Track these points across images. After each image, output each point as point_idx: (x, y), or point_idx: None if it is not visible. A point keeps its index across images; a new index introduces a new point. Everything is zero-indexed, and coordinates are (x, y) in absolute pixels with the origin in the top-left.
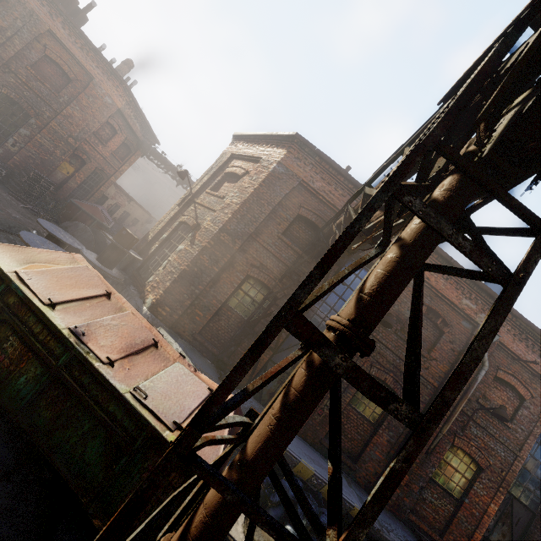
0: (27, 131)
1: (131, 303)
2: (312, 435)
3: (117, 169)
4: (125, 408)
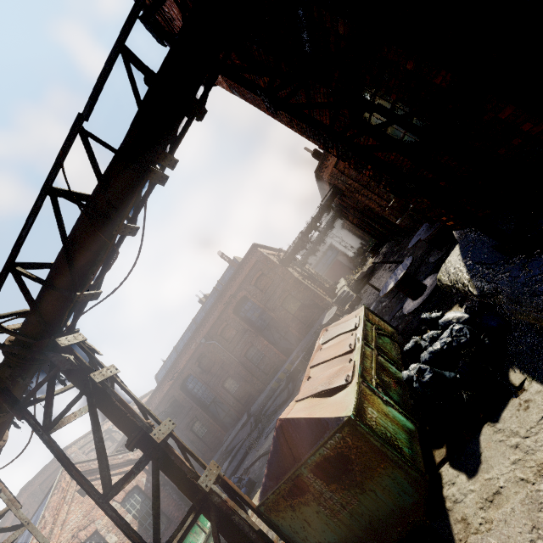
0: None
1: None
2: None
3: None
4: None
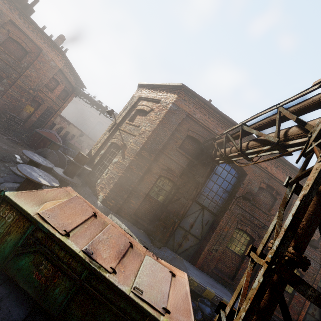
0: (2, 87)
1: (89, 199)
2: (207, 268)
3: (61, 106)
4: (131, 304)
